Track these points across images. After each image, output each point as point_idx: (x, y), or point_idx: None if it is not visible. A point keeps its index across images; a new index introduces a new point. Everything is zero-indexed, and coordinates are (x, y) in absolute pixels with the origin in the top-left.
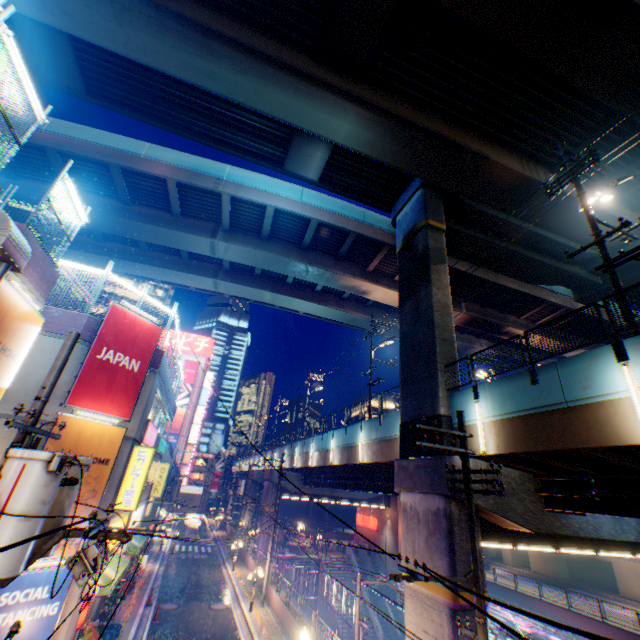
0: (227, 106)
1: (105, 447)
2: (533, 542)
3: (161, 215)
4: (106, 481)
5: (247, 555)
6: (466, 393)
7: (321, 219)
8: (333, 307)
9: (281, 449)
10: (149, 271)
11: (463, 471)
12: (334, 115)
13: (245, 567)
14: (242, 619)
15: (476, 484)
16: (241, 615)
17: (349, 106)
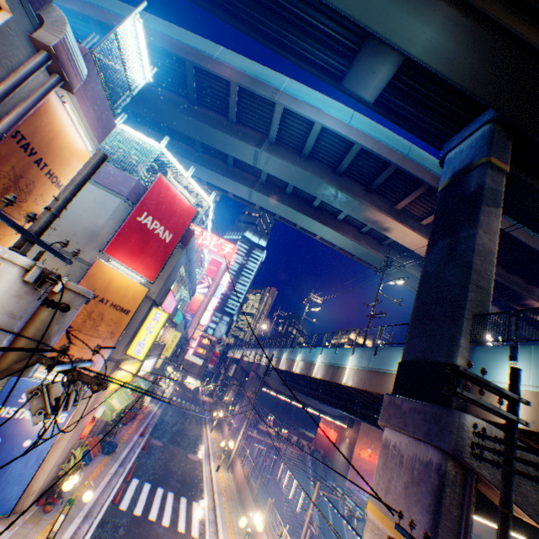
0: (303, 6)
1: (128, 299)
2: (529, 534)
3: (218, 119)
4: (123, 328)
5: (224, 424)
6: (498, 351)
7: (364, 145)
8: (349, 238)
9: (270, 350)
10: (199, 171)
11: (506, 443)
12: (418, 17)
13: (220, 433)
14: (208, 475)
15: (485, 452)
16: (208, 471)
17: (440, 6)
